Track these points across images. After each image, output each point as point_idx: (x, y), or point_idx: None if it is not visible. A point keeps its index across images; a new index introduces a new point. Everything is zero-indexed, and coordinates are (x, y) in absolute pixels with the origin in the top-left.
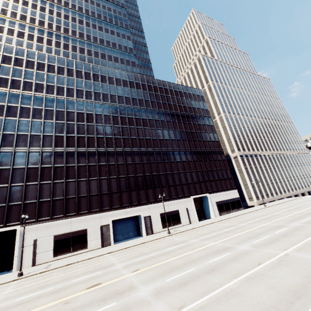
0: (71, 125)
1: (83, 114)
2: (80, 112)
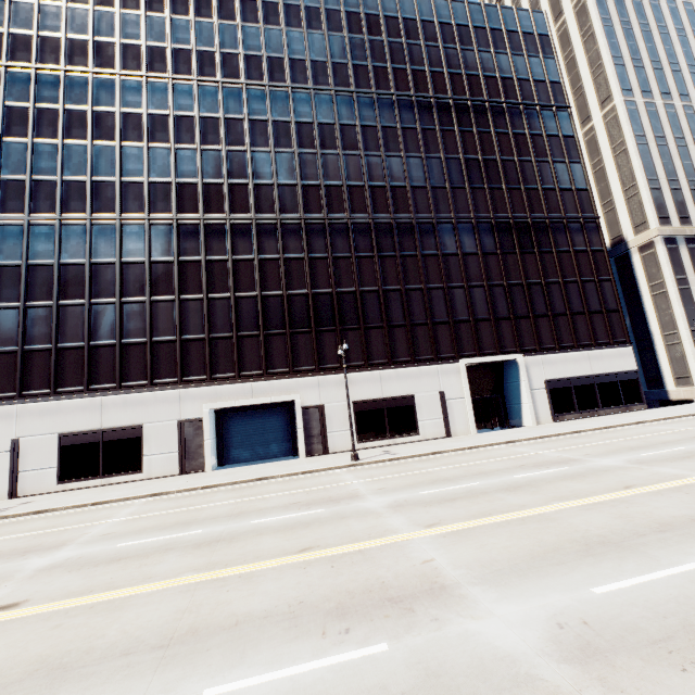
0: (105, 150)
1: (141, 117)
2: (131, 111)
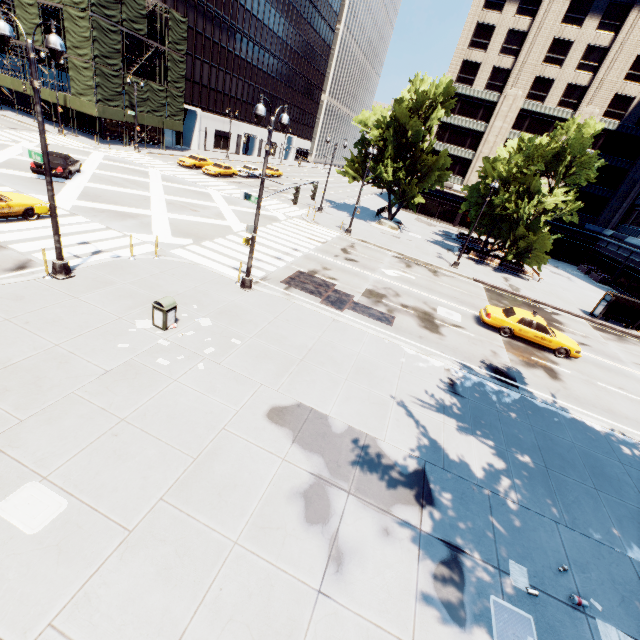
0: None
1: None
2: None
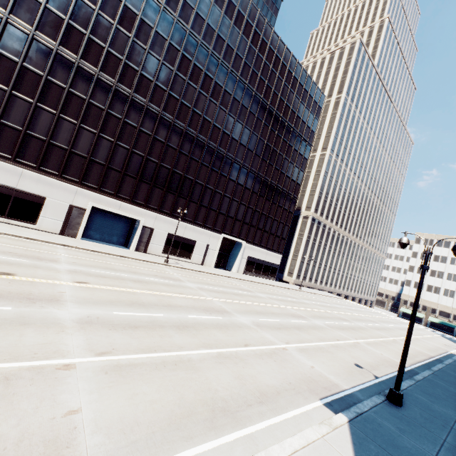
0: (86, 7)
1: (119, 3)
2: None
